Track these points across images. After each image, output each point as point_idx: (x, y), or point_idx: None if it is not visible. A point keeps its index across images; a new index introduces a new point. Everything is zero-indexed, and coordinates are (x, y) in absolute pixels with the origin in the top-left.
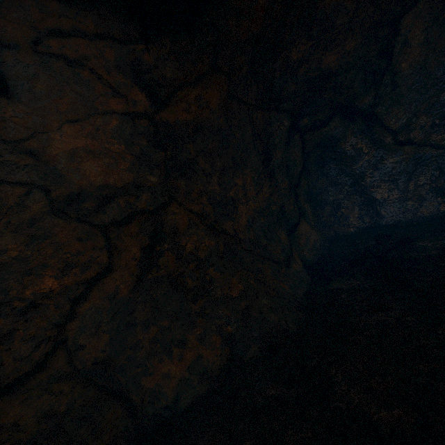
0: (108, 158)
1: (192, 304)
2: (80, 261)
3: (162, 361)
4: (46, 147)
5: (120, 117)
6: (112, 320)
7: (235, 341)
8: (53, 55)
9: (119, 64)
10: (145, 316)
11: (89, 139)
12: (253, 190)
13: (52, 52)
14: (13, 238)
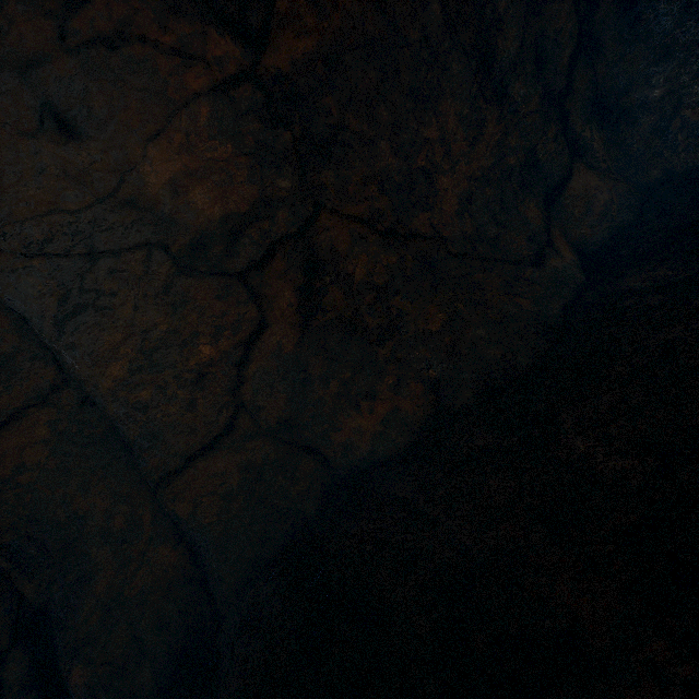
0: (217, 174)
1: (378, 349)
2: (228, 323)
3: (350, 416)
4: (142, 188)
5: (209, 98)
6: (284, 380)
7: (441, 388)
8: (89, 44)
9: (171, 2)
10: (321, 370)
11: (183, 155)
12: (462, 141)
13: (85, 39)
14: (157, 311)
